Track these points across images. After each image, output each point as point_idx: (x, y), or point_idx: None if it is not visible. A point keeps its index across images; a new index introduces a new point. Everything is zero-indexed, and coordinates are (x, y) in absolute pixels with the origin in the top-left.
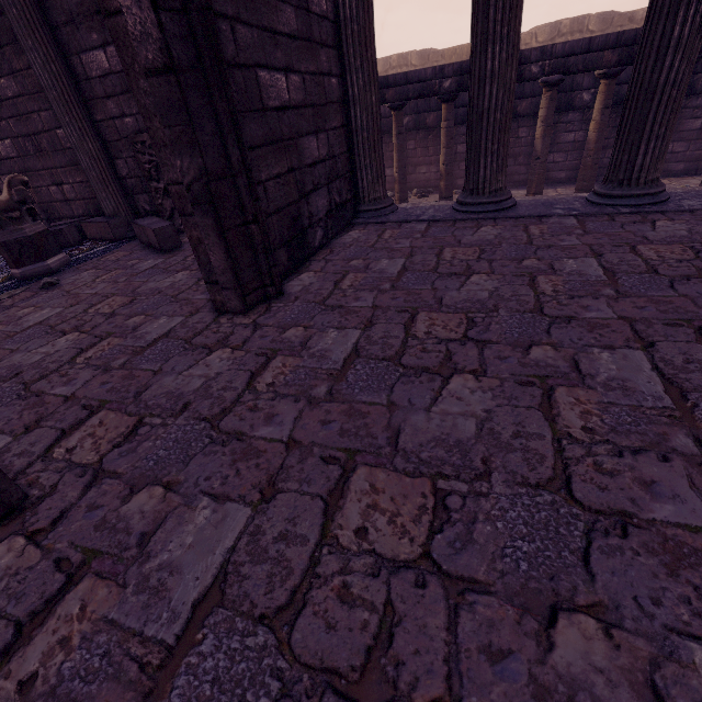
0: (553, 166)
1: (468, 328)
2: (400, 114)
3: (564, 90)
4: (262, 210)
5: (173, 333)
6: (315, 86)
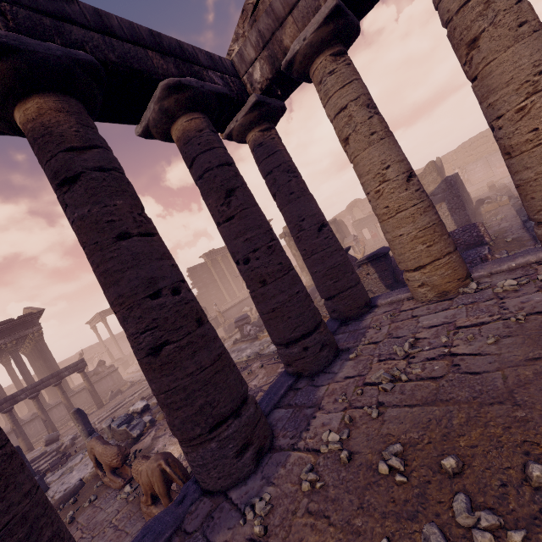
0: None
1: None
2: None
3: (21, 403)
4: None
5: None
6: None
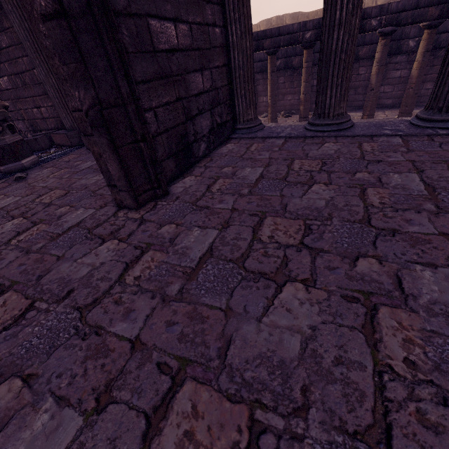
0: (383, 95)
1: (305, 235)
2: (274, 58)
3: (395, 39)
4: (149, 131)
5: (83, 223)
6: (201, 33)
